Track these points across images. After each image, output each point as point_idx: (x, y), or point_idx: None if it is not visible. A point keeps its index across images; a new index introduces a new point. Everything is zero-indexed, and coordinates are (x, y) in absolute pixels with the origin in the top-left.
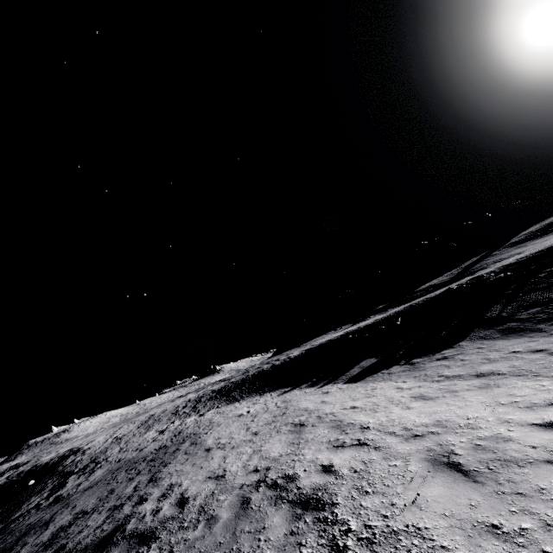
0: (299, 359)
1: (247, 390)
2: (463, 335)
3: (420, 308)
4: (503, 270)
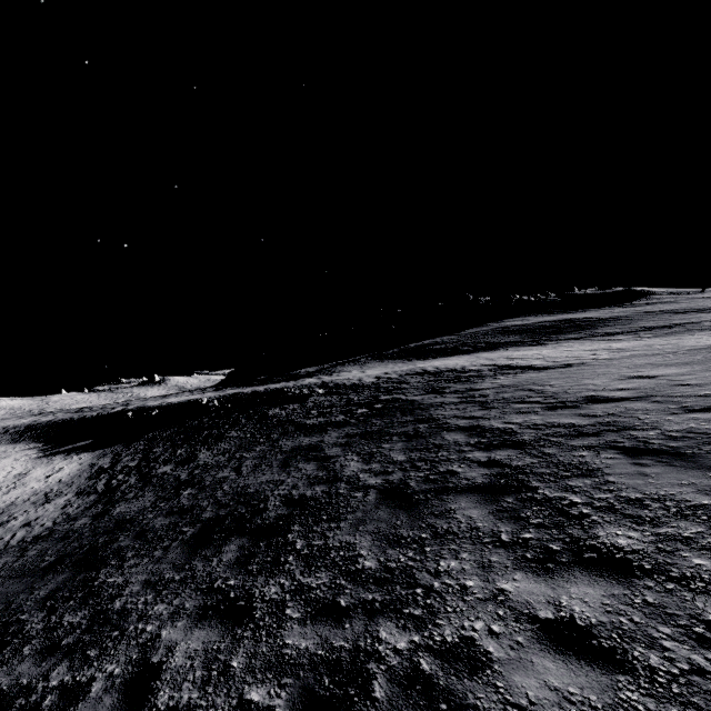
0: (96, 419)
1: (34, 435)
2: (115, 445)
3: (181, 407)
4: (240, 397)
